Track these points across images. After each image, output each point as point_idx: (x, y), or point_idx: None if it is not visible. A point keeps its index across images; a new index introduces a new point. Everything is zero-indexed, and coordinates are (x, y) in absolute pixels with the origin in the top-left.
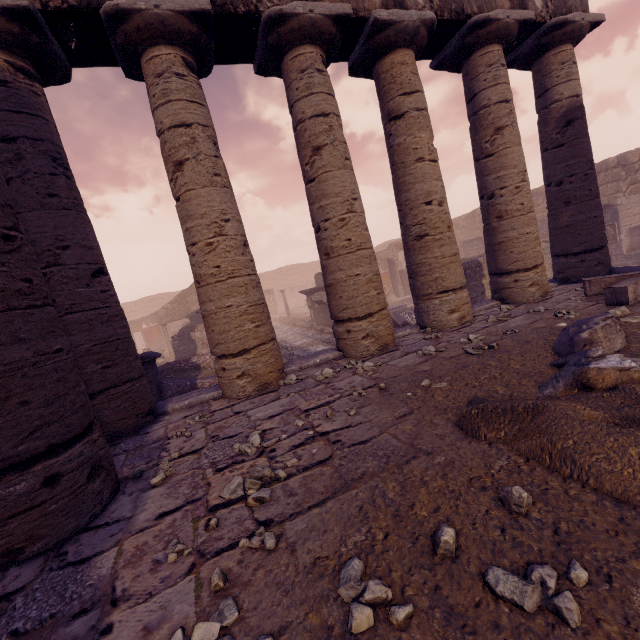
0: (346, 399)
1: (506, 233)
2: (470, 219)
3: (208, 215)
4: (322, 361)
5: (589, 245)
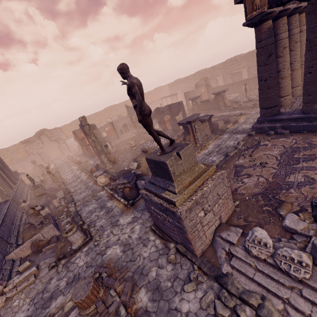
0: None
1: None
2: (224, 65)
3: (289, 61)
4: None
5: None
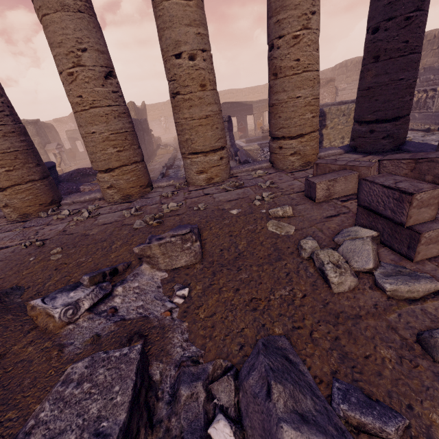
0: (14, 248)
1: (278, 95)
2: None
3: None
4: (91, 199)
5: (383, 114)
